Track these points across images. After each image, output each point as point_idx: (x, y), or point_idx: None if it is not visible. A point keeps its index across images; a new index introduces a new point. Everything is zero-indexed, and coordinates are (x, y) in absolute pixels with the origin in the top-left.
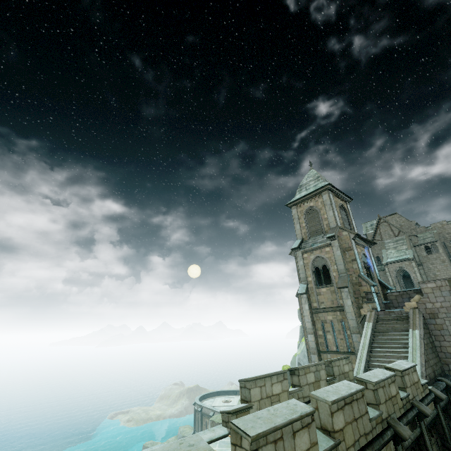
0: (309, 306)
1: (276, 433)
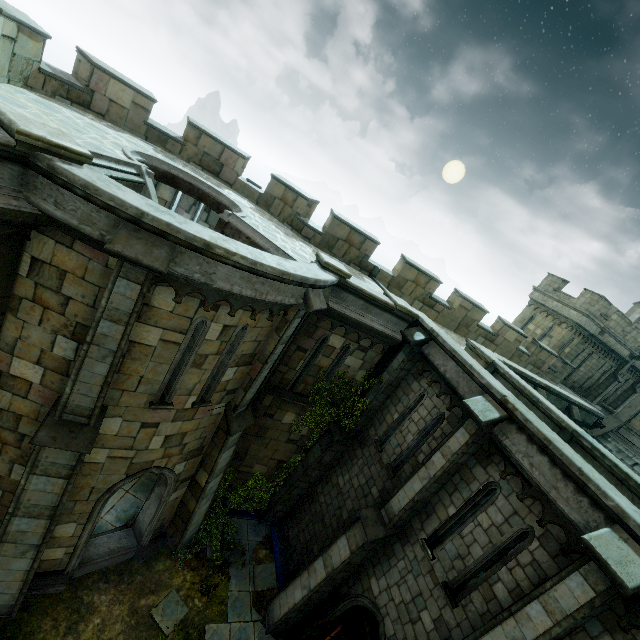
0: (639, 316)
1: (639, 331)
